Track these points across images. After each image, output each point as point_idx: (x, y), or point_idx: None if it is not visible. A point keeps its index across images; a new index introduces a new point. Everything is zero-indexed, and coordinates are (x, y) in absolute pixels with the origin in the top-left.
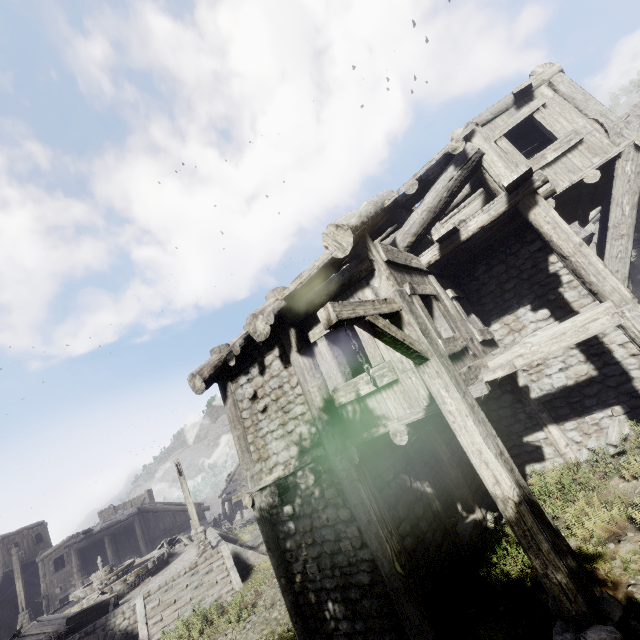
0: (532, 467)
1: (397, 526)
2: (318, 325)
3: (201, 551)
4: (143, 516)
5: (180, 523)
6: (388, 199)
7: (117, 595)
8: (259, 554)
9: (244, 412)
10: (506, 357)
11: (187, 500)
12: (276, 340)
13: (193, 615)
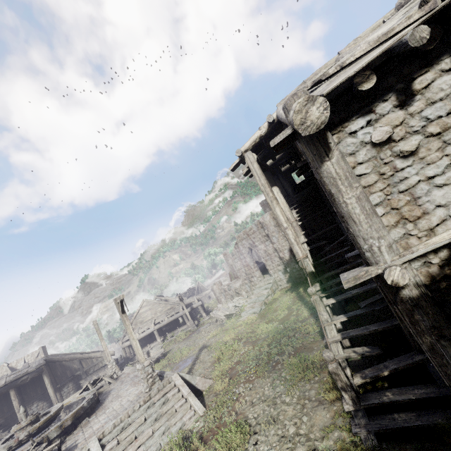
0: None
1: None
2: None
3: (150, 384)
4: (49, 366)
5: (87, 369)
6: None
7: (60, 443)
8: (205, 379)
9: (360, 166)
10: None
11: (131, 336)
12: (446, 46)
13: (176, 448)
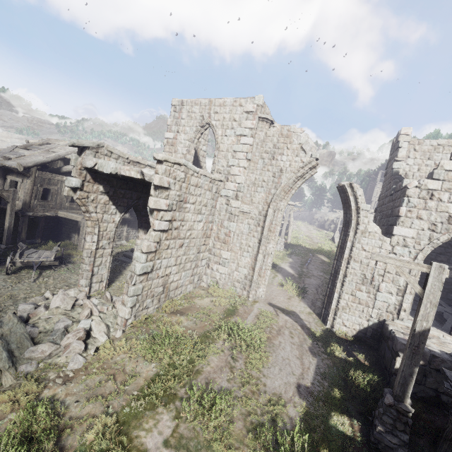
0: (67, 240)
1: (0, 227)
2: (11, 176)
3: None
4: None
5: None
6: (67, 157)
7: None
8: None
9: None
10: (62, 213)
11: None
12: None
13: None
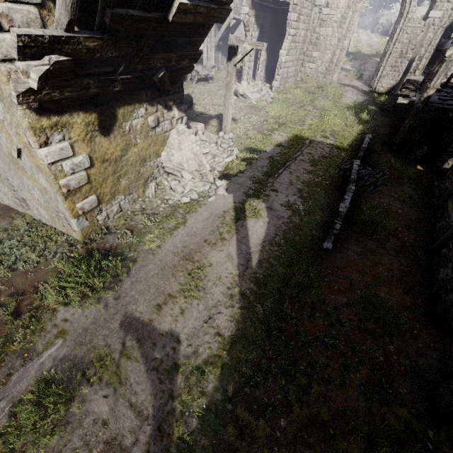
0: None
1: None
2: None
3: None
4: None
5: None
6: None
7: None
8: None
9: None
10: None
11: None
12: None
13: None
